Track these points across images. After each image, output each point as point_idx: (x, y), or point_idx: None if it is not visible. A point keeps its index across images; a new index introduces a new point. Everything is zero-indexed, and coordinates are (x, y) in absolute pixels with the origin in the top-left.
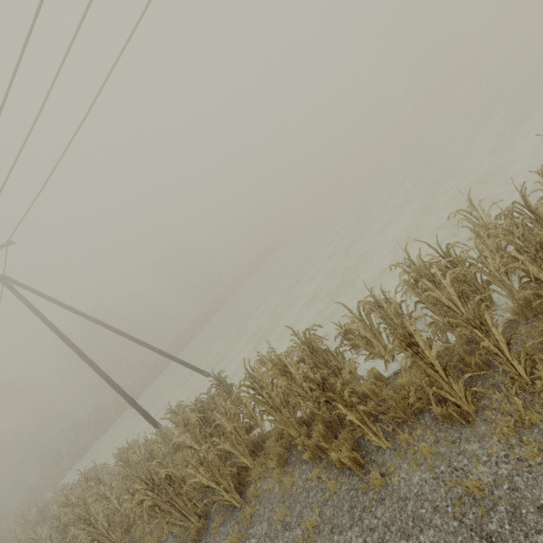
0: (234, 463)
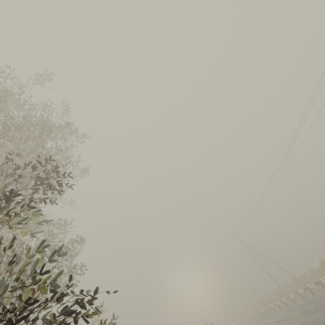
0: None
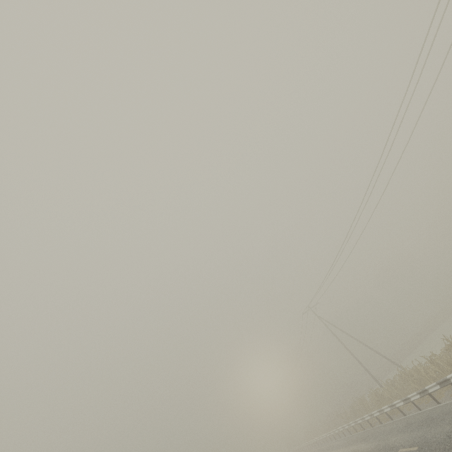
0: (400, 398)
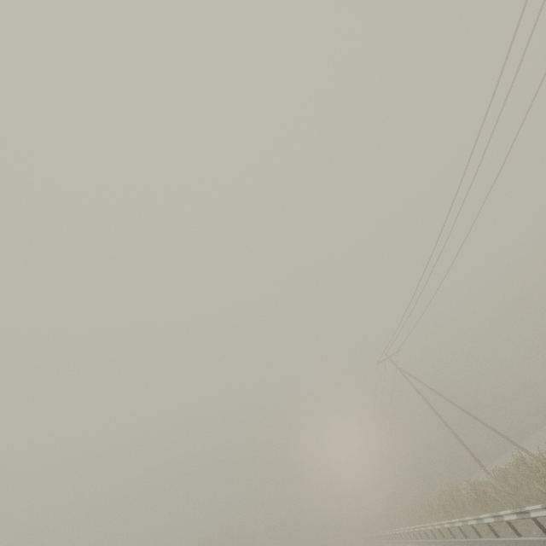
0: (515, 501)
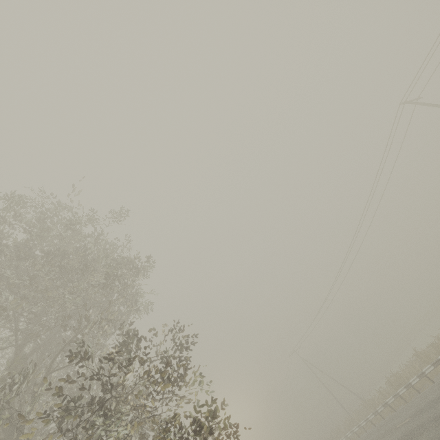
0: None
